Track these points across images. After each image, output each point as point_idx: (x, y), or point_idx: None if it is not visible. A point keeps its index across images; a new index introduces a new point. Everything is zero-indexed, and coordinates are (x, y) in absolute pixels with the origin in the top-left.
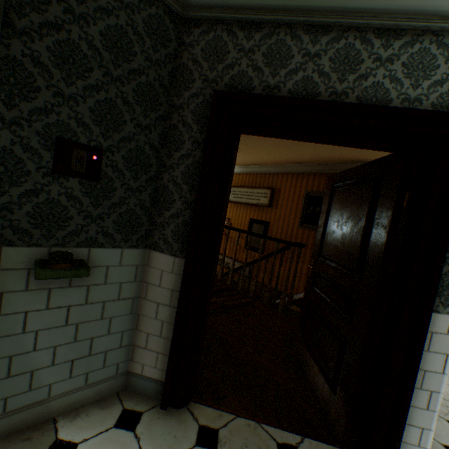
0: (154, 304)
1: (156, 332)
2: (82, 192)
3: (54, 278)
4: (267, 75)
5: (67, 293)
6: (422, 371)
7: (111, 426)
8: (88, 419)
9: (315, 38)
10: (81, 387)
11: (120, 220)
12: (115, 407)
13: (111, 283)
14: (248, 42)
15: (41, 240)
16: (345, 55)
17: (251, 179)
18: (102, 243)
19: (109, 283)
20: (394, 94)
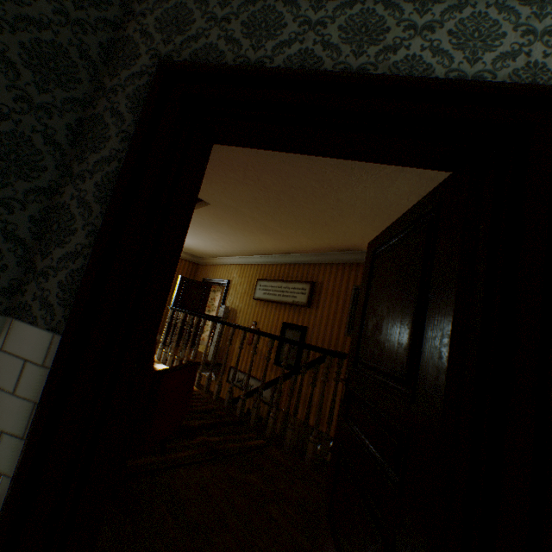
0: None
1: None
2: None
3: None
4: (247, 48)
5: None
6: None
7: None
8: None
9: (318, 4)
10: None
11: None
12: None
13: None
14: (223, 10)
15: None
16: (362, 23)
17: (287, 270)
18: None
19: None
20: (441, 71)
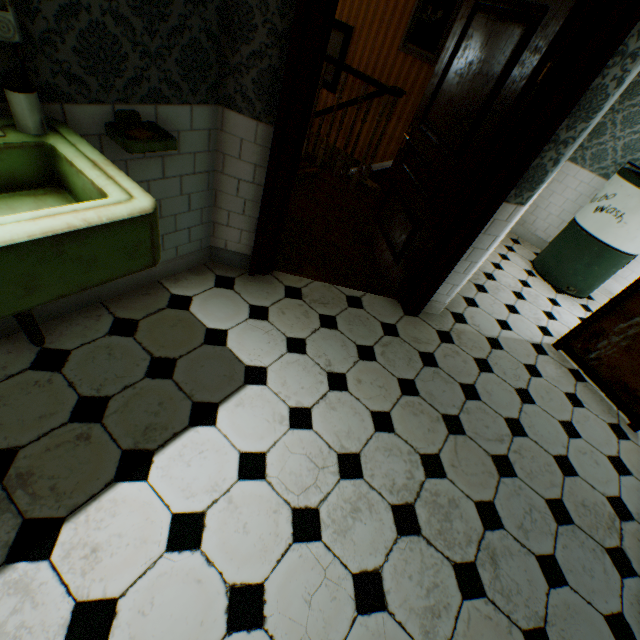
0: (234, 180)
1: (239, 211)
2: (130, 8)
3: (146, 152)
4: None
5: (144, 166)
6: (472, 249)
7: (212, 287)
8: (190, 282)
9: None
10: (173, 259)
11: (184, 60)
12: (208, 275)
13: (185, 154)
14: None
15: (101, 95)
16: None
17: None
18: (167, 98)
19: (182, 154)
20: None
